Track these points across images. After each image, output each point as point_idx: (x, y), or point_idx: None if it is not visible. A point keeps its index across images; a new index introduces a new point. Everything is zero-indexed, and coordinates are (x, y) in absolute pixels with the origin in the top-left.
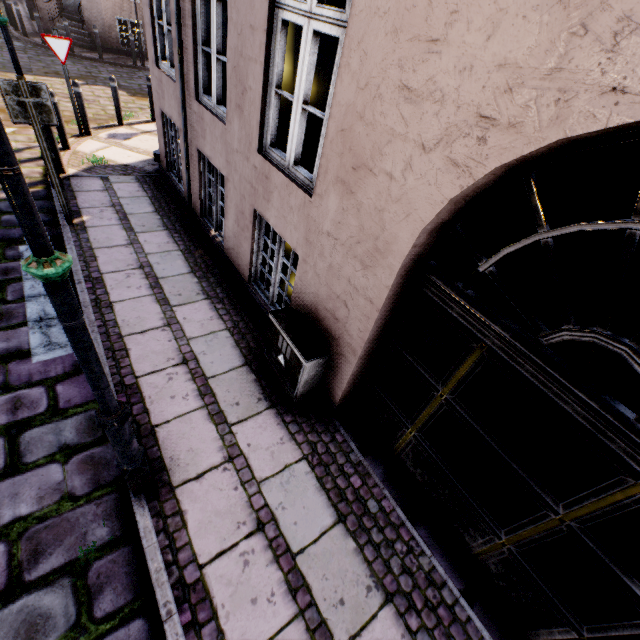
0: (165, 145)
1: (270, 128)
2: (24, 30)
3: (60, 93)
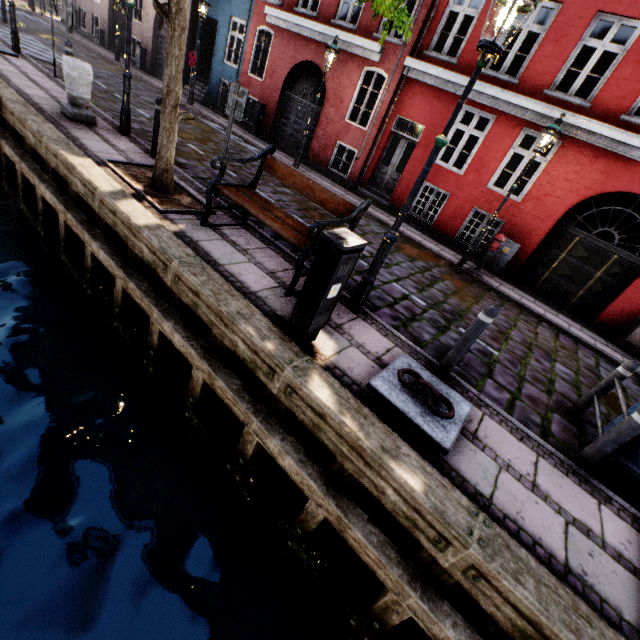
0: None
1: None
2: None
3: None
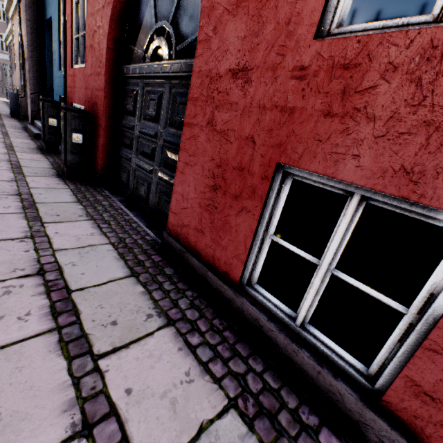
0: None
1: None
2: None
3: None
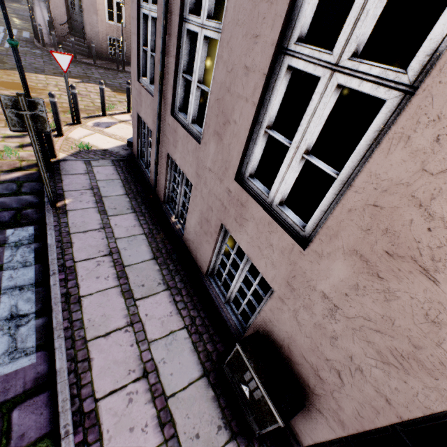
0: (138, 139)
1: (252, 161)
2: (43, 42)
3: (62, 89)
